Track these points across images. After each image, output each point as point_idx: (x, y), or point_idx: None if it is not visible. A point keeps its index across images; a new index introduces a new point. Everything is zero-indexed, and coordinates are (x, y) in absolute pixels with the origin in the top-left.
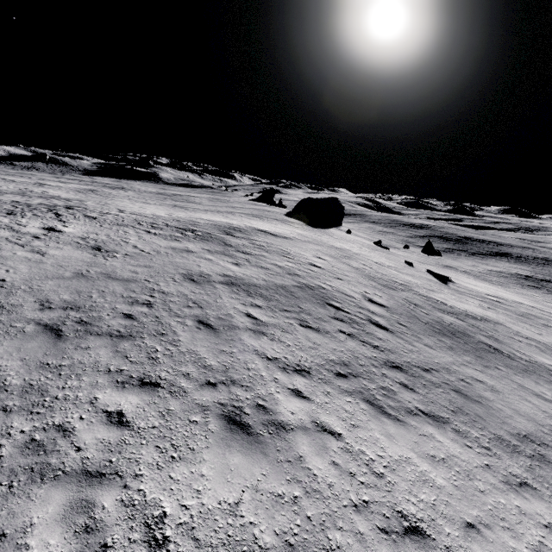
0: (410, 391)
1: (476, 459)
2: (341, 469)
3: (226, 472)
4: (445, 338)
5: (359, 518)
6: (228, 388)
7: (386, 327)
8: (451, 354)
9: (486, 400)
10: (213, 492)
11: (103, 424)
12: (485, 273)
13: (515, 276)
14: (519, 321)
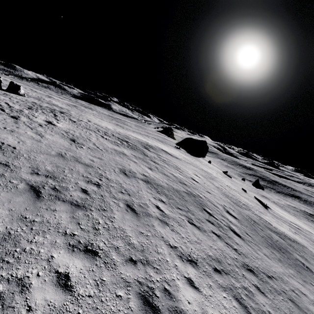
0: (262, 294)
1: None
2: None
3: None
4: (275, 251)
5: None
6: (144, 267)
7: (239, 234)
8: (281, 265)
9: (313, 313)
10: None
11: (53, 285)
12: (285, 206)
13: (303, 212)
14: None
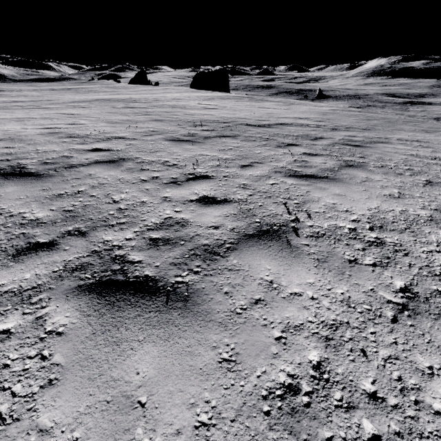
0: None
1: None
2: None
3: None
4: None
5: None
6: None
7: None
8: None
9: None
10: None
11: None
12: None
13: None
14: None
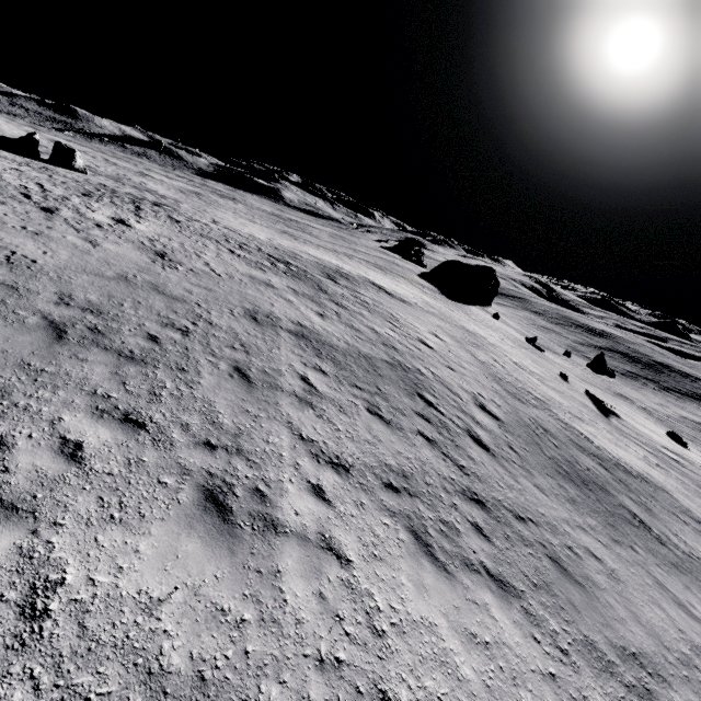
0: (482, 537)
1: (539, 660)
2: (327, 606)
3: (169, 557)
4: (570, 485)
5: (317, 679)
6: (229, 457)
7: (489, 446)
8: (570, 508)
9: (594, 586)
10: (138, 576)
11: (52, 451)
12: (674, 419)
13: None
14: (698, 496)
